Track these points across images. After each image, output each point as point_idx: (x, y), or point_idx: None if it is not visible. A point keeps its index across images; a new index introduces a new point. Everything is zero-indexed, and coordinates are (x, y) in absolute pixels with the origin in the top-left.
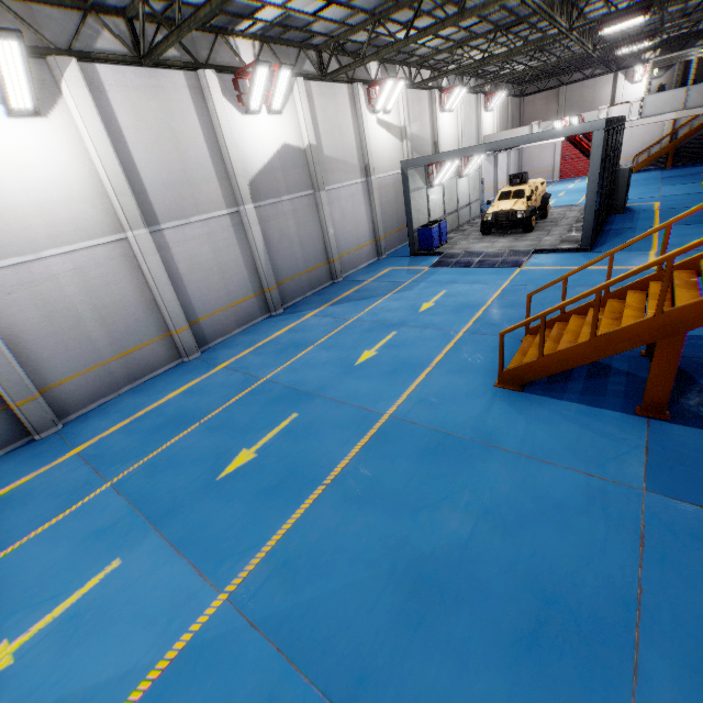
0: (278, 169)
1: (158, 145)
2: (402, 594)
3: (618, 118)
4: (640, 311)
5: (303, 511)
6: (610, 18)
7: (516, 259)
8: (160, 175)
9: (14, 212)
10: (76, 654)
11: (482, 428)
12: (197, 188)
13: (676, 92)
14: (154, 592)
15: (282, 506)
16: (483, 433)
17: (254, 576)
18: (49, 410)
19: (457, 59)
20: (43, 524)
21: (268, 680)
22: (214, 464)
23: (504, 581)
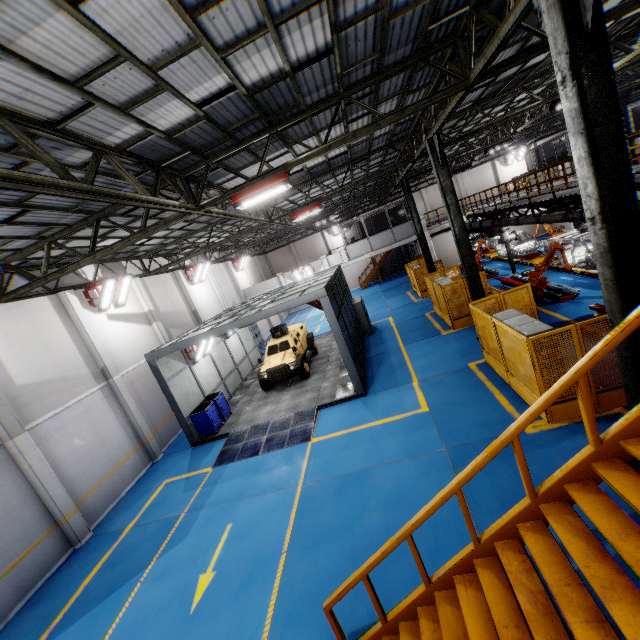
0: None
1: None
2: None
3: (335, 272)
4: None
5: None
6: (296, 210)
7: (304, 427)
8: None
9: None
10: None
11: None
12: None
13: (363, 242)
14: None
15: None
16: None
17: None
18: None
19: (190, 245)
20: None
21: None
22: None
23: None
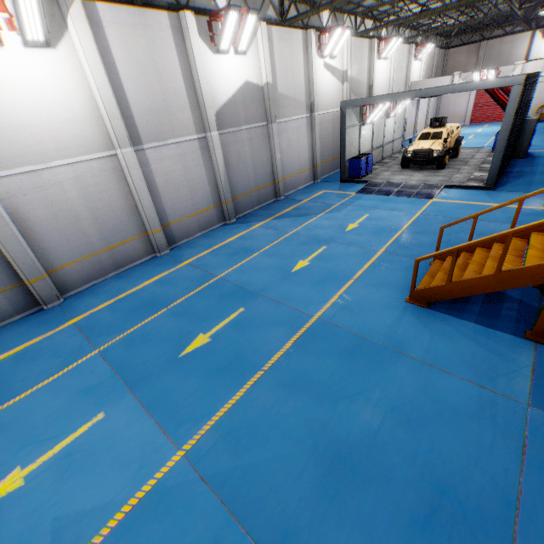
0: (240, 103)
1: (144, 77)
2: (321, 469)
3: (534, 74)
4: (541, 252)
5: (245, 390)
6: None
7: (429, 192)
8: (145, 103)
9: (28, 128)
10: (69, 484)
11: (393, 337)
12: (173, 115)
13: None
14: (128, 443)
15: (229, 385)
16: (394, 341)
17: (205, 439)
18: (54, 287)
19: (397, 12)
20: (47, 378)
21: (213, 526)
22: (177, 343)
23: (405, 469)
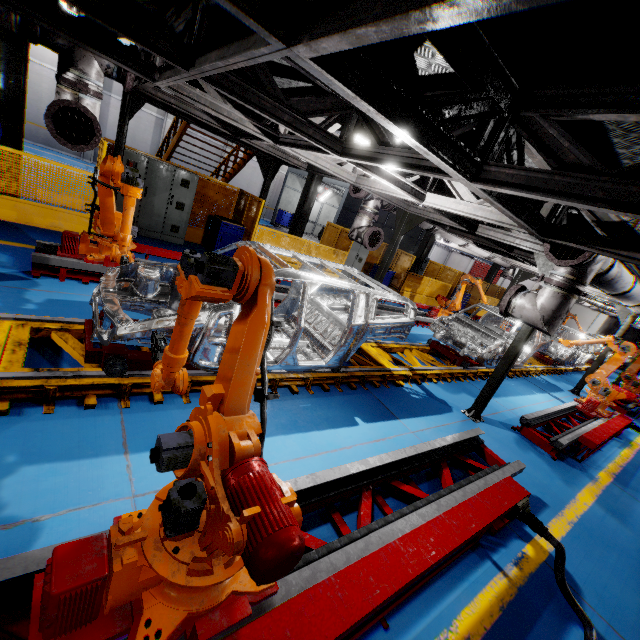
0: None
1: None
2: None
3: None
4: None
5: None
6: None
7: None
8: None
9: None
10: None
11: None
12: None
13: None
14: None
15: None
16: None
17: None
18: None
19: None
20: None
21: None
22: None
23: None
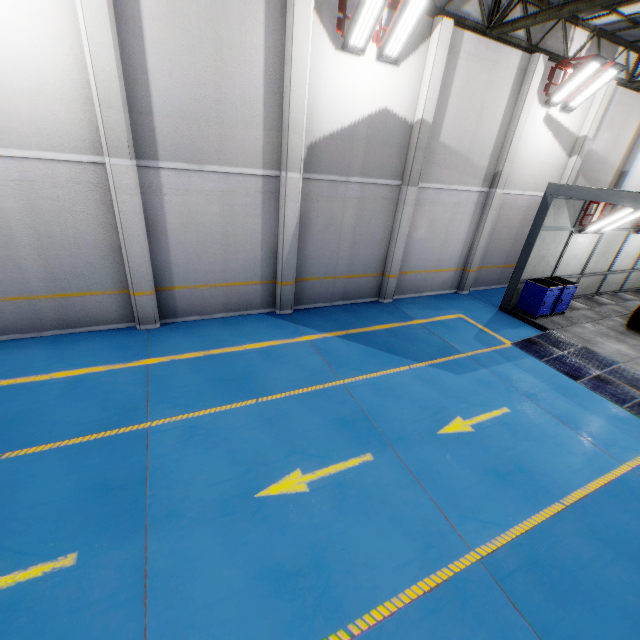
0: (360, 139)
1: (191, 56)
2: None
3: None
4: None
5: None
6: None
7: None
8: (181, 97)
9: None
10: None
11: None
12: (228, 129)
13: None
14: None
15: None
16: None
17: None
18: None
19: None
20: None
21: None
22: None
23: None
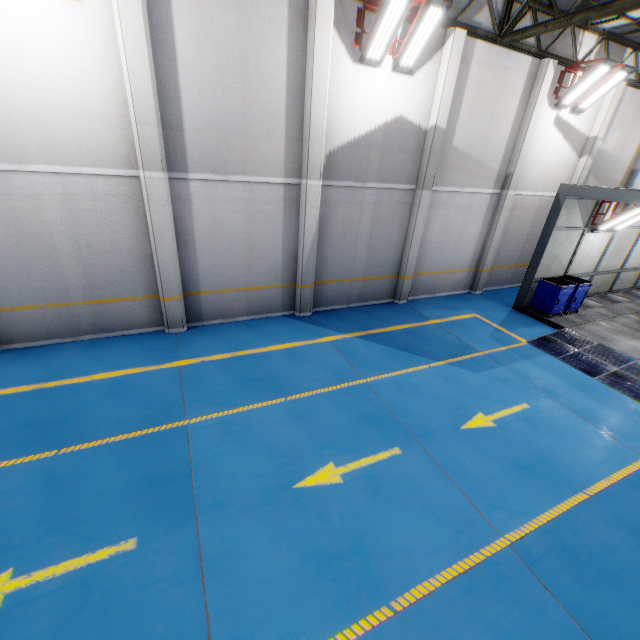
0: (376, 147)
1: (219, 74)
2: None
3: None
4: None
5: None
6: None
7: None
8: (209, 112)
9: (7, 109)
10: None
11: None
12: (253, 141)
13: None
14: None
15: None
16: None
17: None
18: None
19: None
20: None
21: None
22: None
23: None
